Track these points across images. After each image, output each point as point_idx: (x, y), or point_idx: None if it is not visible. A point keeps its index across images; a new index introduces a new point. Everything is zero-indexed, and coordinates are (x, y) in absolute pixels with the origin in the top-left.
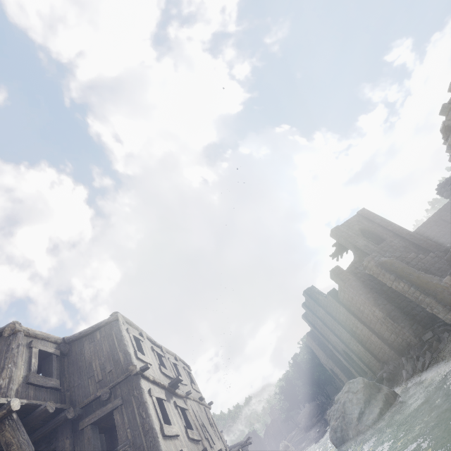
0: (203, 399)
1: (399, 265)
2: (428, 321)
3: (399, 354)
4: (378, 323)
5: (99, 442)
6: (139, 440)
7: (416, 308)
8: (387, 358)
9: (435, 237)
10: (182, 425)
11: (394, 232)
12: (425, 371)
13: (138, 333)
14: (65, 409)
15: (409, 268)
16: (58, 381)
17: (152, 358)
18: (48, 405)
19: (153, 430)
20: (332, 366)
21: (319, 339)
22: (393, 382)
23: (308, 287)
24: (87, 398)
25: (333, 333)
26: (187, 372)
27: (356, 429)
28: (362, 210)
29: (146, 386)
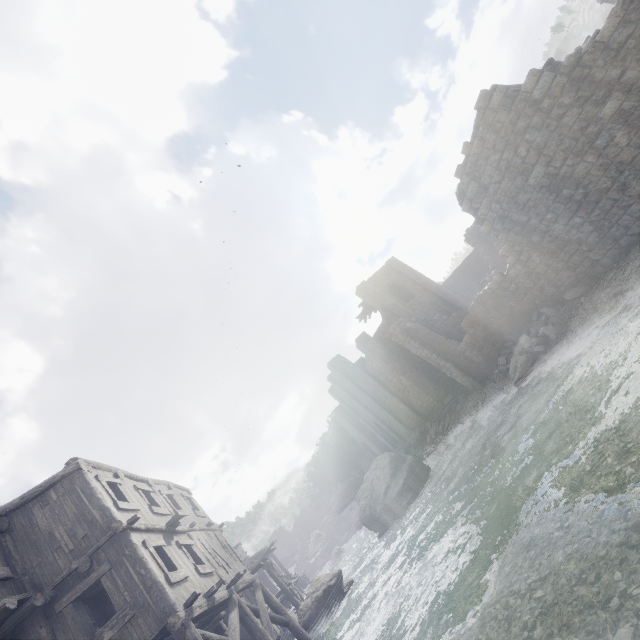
0: (212, 524)
1: (423, 331)
2: (450, 383)
3: (426, 419)
4: (405, 391)
5: (87, 617)
6: (141, 598)
7: (441, 371)
8: (415, 424)
9: (461, 289)
10: (190, 565)
11: (424, 286)
12: (445, 434)
13: (112, 475)
14: (28, 597)
15: (432, 333)
16: (7, 568)
17: (138, 500)
18: (6, 602)
19: (157, 583)
20: (364, 440)
21: (349, 413)
22: (419, 447)
23: (333, 358)
24: (57, 576)
25: (363, 406)
26: (187, 498)
27: (383, 504)
28: (391, 260)
29: (138, 539)
